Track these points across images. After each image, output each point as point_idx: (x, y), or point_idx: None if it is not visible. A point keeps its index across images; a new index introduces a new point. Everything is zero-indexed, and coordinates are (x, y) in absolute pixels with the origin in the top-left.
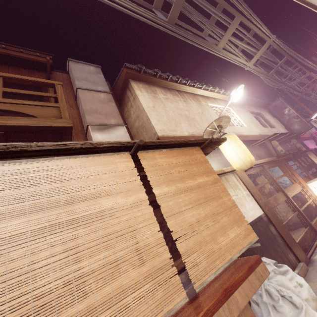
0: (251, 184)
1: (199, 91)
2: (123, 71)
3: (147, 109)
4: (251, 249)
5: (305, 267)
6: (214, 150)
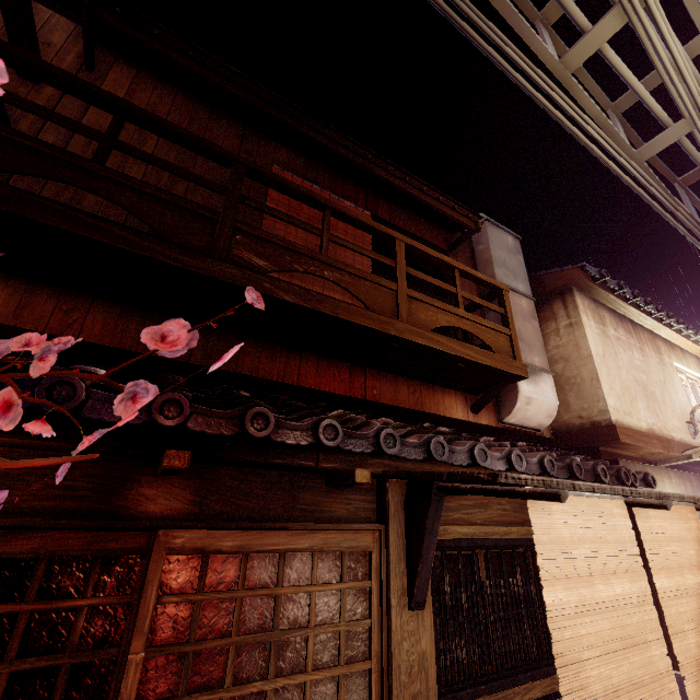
0: None
1: (665, 331)
2: (569, 270)
3: (597, 359)
4: None
5: None
6: (677, 471)
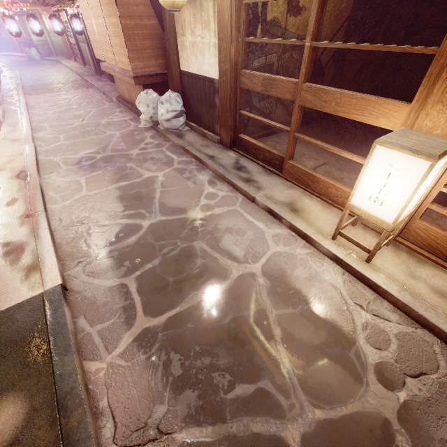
0: (226, 31)
1: None
2: None
3: None
4: (191, 91)
5: (215, 140)
6: None
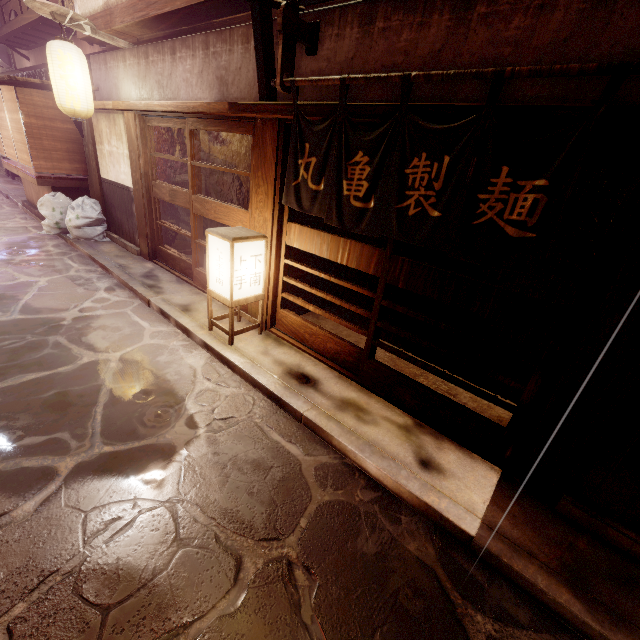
0: (134, 145)
1: None
2: None
3: None
4: (112, 199)
5: (135, 252)
6: (134, 49)
